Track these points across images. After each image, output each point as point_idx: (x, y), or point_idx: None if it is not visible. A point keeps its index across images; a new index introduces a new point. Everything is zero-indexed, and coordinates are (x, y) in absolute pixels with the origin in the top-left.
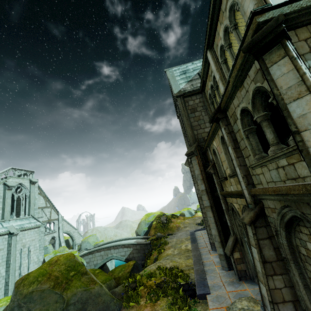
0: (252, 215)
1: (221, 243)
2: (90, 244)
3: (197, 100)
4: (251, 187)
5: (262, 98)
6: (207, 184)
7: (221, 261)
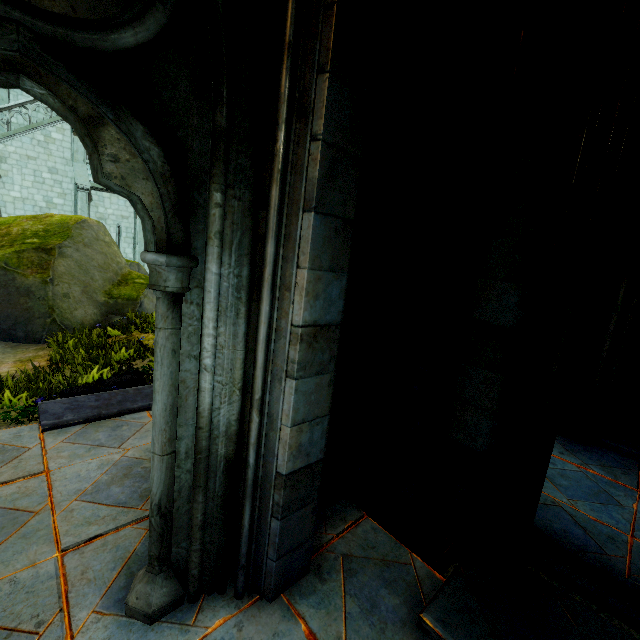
0: None
1: None
2: None
3: None
4: None
5: None
6: None
7: None
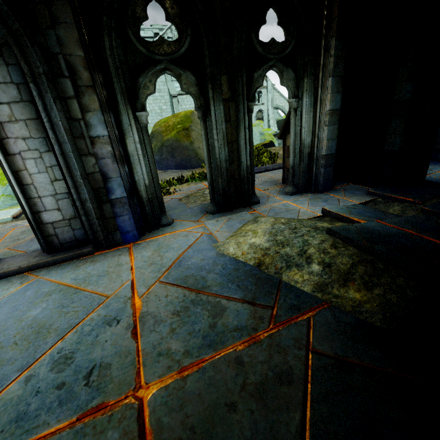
0: None
1: None
2: None
3: None
4: None
5: None
6: None
7: None
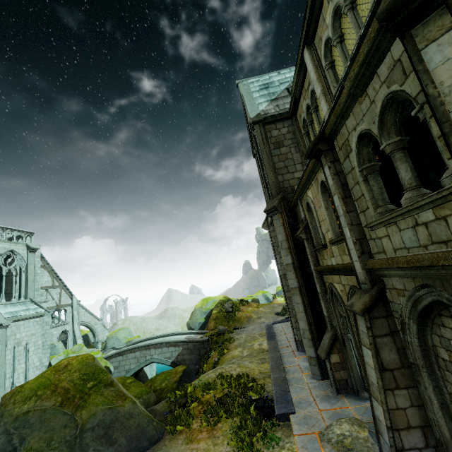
0: (368, 299)
1: (313, 341)
2: (120, 341)
3: (284, 130)
4: (367, 258)
5: (396, 113)
6: (295, 255)
7: (312, 366)
